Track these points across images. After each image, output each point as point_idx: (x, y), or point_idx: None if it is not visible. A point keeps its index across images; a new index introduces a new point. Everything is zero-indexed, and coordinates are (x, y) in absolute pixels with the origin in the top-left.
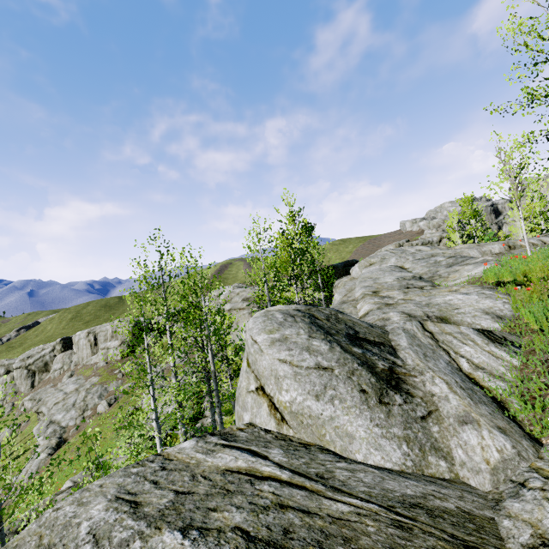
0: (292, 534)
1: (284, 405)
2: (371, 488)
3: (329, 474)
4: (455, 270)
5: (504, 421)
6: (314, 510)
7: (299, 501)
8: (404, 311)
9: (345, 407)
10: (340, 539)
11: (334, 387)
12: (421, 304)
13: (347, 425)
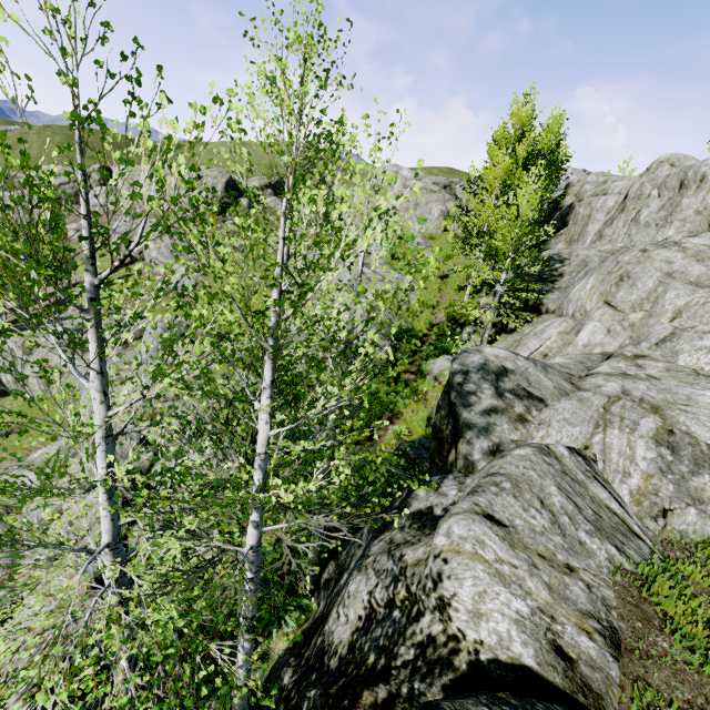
0: None
1: None
2: None
3: None
4: None
5: None
6: None
7: None
8: None
9: None
10: None
11: None
12: None
13: None
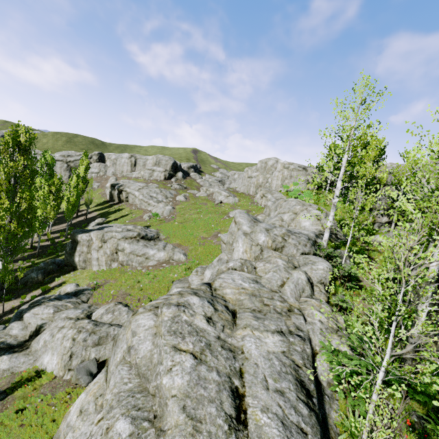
0: None
1: None
2: None
3: None
4: None
5: None
6: None
7: None
8: None
9: None
10: None
11: None
12: None
13: None
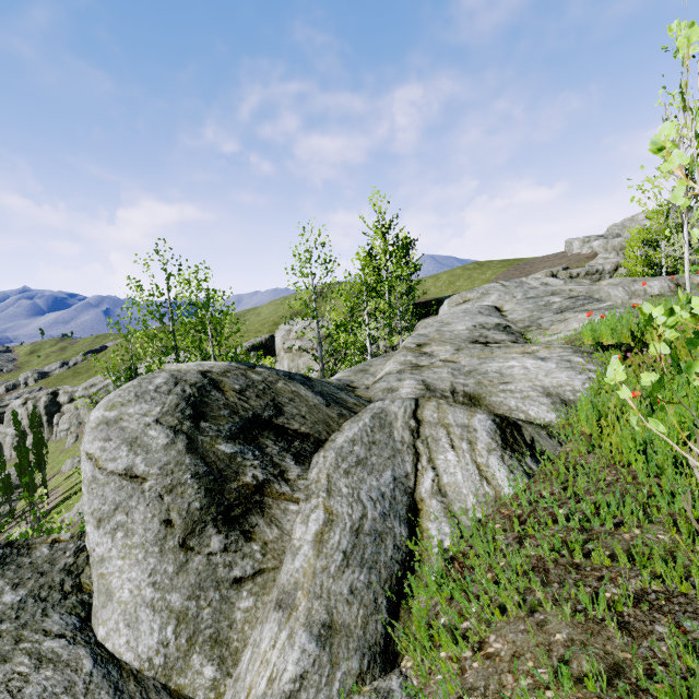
0: None
1: None
2: None
3: None
4: (563, 319)
5: (366, 609)
6: None
7: None
8: (426, 380)
9: (126, 546)
10: None
11: (129, 509)
12: (460, 371)
13: (116, 575)
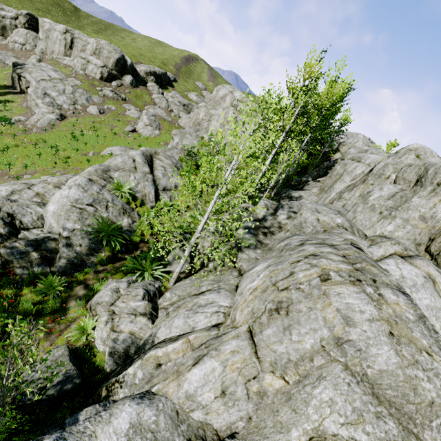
0: None
1: None
2: None
3: None
4: None
5: None
6: None
7: None
8: None
9: None
10: None
11: None
12: None
13: None
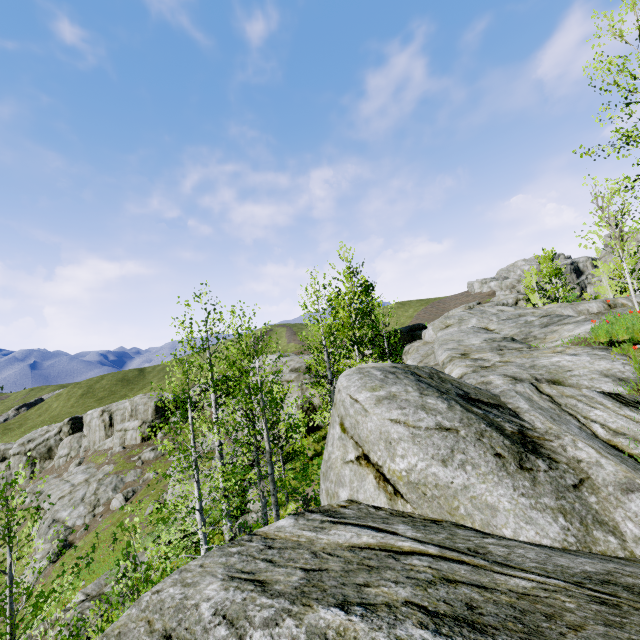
0: (480, 610)
1: (398, 474)
2: (541, 564)
3: (483, 550)
4: (552, 330)
5: None
6: (490, 585)
7: (466, 576)
8: (506, 374)
9: (480, 474)
10: (540, 616)
11: (462, 450)
12: (525, 367)
13: (486, 494)
